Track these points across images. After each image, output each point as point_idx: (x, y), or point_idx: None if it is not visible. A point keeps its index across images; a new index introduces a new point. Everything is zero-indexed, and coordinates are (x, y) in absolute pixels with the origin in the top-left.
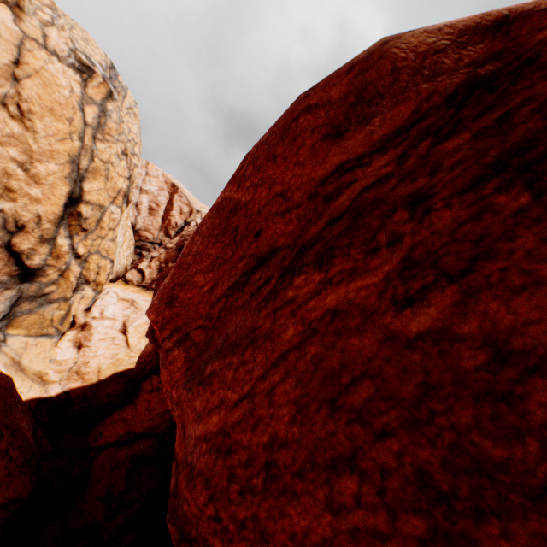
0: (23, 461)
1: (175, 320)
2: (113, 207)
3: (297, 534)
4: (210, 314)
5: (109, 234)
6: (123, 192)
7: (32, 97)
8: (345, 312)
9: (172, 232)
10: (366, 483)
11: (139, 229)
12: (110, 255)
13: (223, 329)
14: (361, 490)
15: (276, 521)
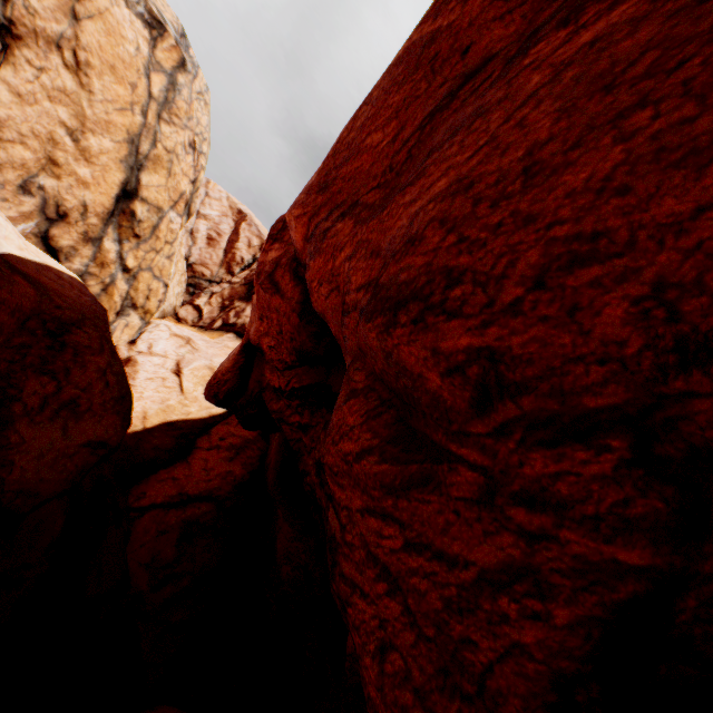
0: (118, 396)
1: (334, 200)
2: (172, 214)
3: (576, 189)
4: (392, 166)
5: (165, 249)
6: (185, 199)
7: (91, 46)
8: (608, 35)
9: (236, 268)
10: (663, 103)
11: (194, 263)
12: (164, 276)
13: (419, 158)
14: (659, 109)
15: (544, 201)
